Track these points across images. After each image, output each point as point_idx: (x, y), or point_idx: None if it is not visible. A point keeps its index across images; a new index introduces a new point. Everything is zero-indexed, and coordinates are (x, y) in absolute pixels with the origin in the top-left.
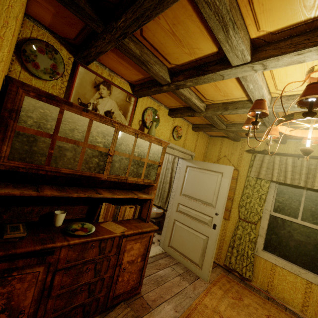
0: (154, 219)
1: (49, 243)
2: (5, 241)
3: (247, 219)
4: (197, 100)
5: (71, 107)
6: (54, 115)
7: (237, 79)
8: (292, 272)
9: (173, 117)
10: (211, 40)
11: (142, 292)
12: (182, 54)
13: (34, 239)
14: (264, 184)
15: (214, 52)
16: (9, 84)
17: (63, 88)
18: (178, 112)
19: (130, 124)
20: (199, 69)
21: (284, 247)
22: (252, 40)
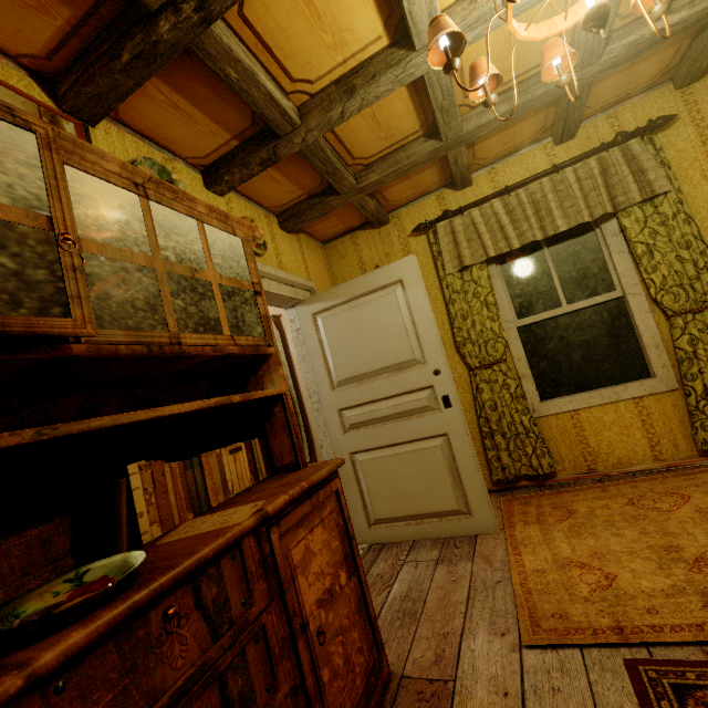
0: None
1: None
2: None
3: (487, 362)
4: (271, 84)
5: None
6: None
7: None
8: (606, 403)
9: (223, 190)
10: None
11: (395, 666)
12: None
13: None
14: (479, 274)
15: None
16: None
17: None
18: (230, 166)
19: None
20: None
21: (569, 370)
22: None
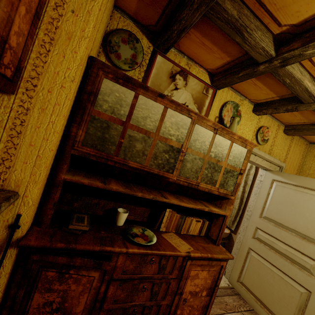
0: None
1: (108, 245)
2: (70, 232)
3: None
4: (311, 83)
5: (146, 91)
6: (129, 99)
7: None
8: None
9: (260, 114)
10: None
11: None
12: (310, 0)
13: (95, 236)
14: None
15: None
16: (91, 66)
17: (139, 79)
18: (268, 107)
19: None
20: None
21: None
22: None
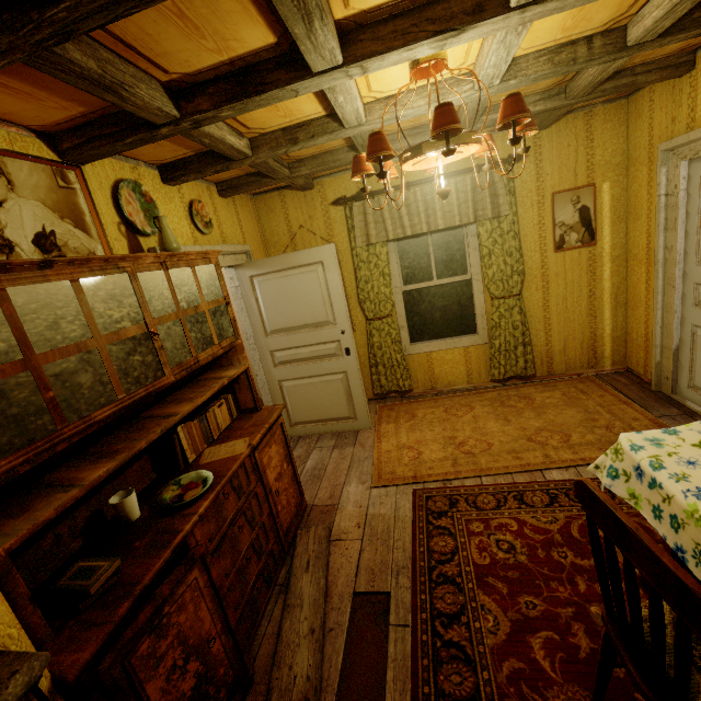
0: None
1: (173, 537)
2: (98, 596)
3: (379, 315)
4: (233, 136)
5: (14, 273)
6: None
7: None
8: (448, 349)
9: (177, 183)
10: (266, 24)
11: (309, 502)
12: (200, 53)
13: (138, 556)
14: (381, 250)
15: (269, 45)
16: None
17: None
18: (187, 170)
19: (107, 245)
20: (244, 79)
21: (431, 324)
22: (337, 23)
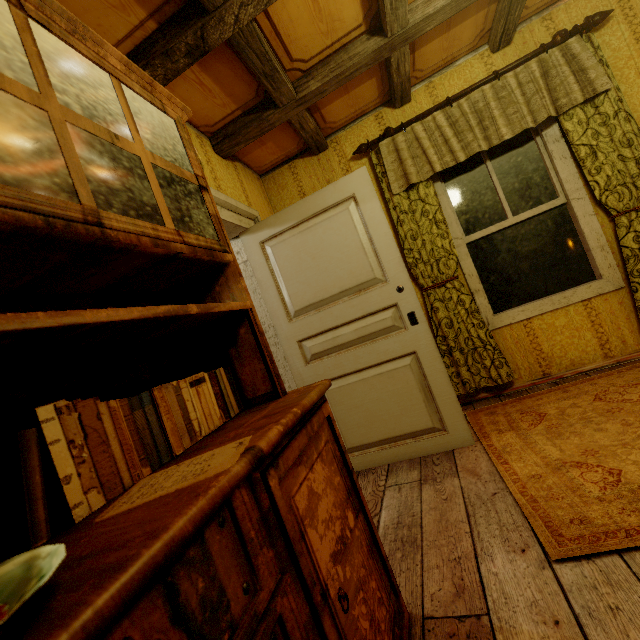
0: None
1: None
2: None
3: (439, 281)
4: None
5: None
6: None
7: None
8: (557, 309)
9: None
10: None
11: (412, 606)
12: None
13: None
14: (426, 191)
15: None
16: None
17: None
18: (149, 56)
19: None
20: None
21: (518, 281)
22: None
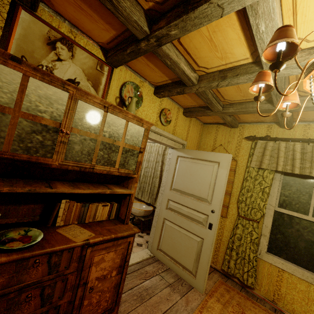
0: (143, 217)
1: None
2: None
3: (248, 217)
4: (187, 67)
5: None
6: None
7: (240, 23)
8: (303, 279)
9: (160, 96)
10: None
11: (120, 313)
12: None
13: None
14: (267, 175)
15: None
16: None
17: None
18: (165, 89)
19: None
20: (188, 3)
21: (293, 248)
22: None
